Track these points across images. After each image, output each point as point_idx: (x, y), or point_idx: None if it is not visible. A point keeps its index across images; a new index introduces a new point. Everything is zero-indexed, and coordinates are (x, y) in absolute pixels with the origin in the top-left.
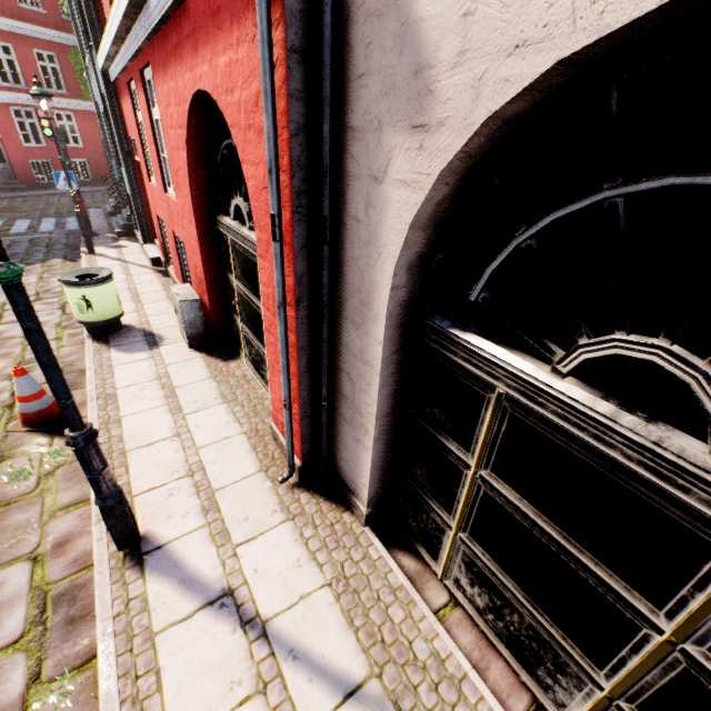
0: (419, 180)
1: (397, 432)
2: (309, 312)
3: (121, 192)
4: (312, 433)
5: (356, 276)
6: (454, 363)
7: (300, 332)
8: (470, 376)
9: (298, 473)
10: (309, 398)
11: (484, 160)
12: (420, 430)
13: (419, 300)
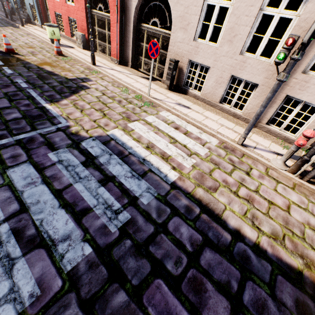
0: (136, 1)
1: (135, 48)
2: (121, 25)
3: (14, 3)
4: (121, 53)
5: (128, 17)
6: (141, 29)
7: (119, 28)
8: (143, 30)
9: (118, 62)
10: (120, 44)
11: (142, 0)
12: (138, 44)
13: (137, 21)
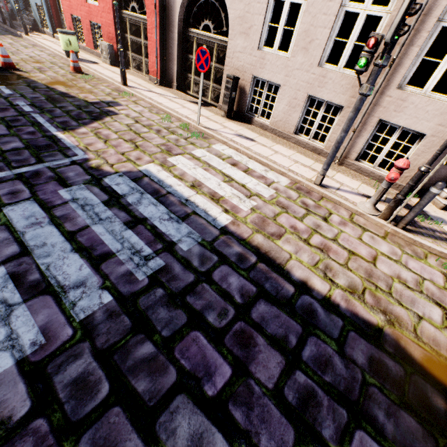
0: None
1: (181, 62)
2: (161, 30)
3: (15, 4)
4: (162, 69)
5: (171, 19)
6: (189, 36)
7: (160, 35)
8: (192, 38)
9: (159, 83)
10: (161, 56)
11: None
12: (185, 57)
13: (183, 25)
